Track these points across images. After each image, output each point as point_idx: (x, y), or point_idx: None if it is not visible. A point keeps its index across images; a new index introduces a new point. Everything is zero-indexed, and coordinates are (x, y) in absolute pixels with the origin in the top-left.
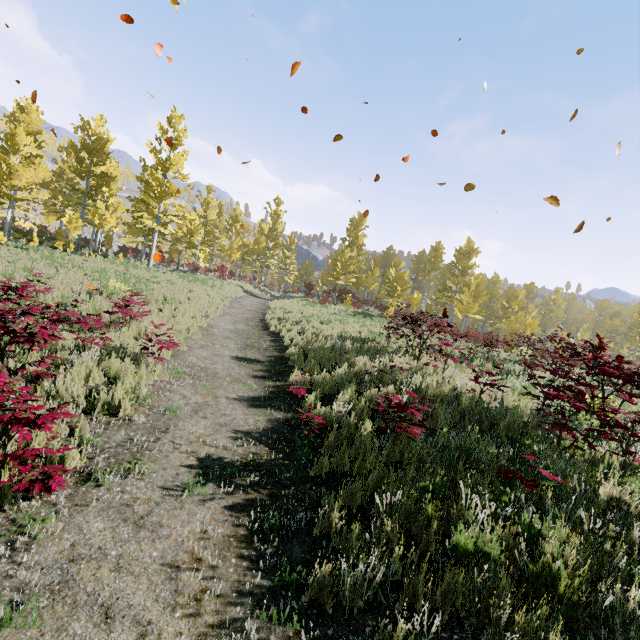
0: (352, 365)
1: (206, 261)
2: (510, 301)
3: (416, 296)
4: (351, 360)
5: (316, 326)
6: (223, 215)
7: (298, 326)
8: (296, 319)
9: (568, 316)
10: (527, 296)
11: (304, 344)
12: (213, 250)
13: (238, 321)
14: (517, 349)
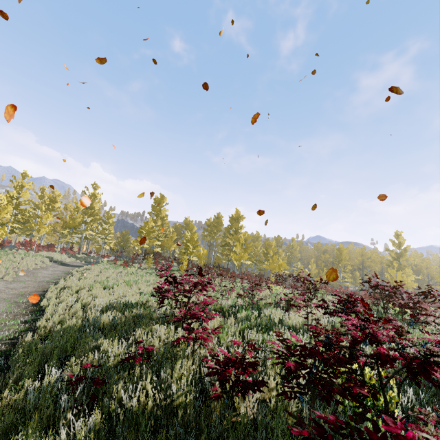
0: (86, 357)
1: (29, 236)
2: (267, 249)
3: (202, 252)
4: (85, 350)
5: (95, 293)
6: (46, 197)
7: (73, 296)
8: (81, 287)
9: (301, 255)
10: (277, 244)
11: (54, 325)
12: (26, 226)
13: (1, 299)
14: (275, 289)
